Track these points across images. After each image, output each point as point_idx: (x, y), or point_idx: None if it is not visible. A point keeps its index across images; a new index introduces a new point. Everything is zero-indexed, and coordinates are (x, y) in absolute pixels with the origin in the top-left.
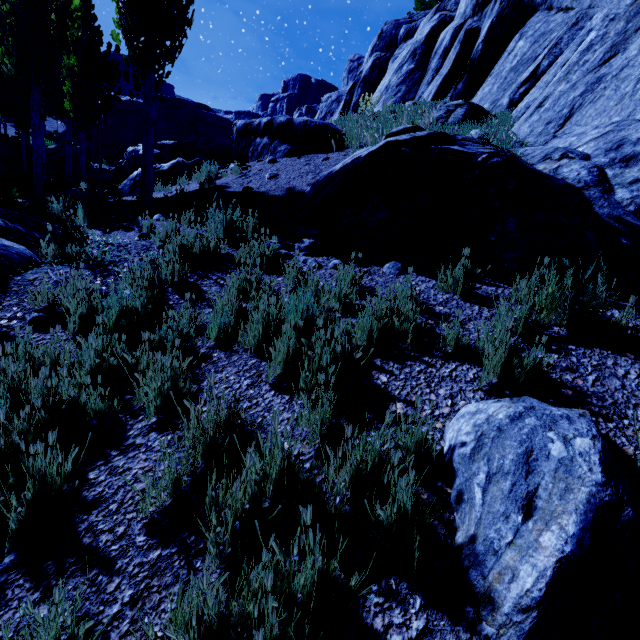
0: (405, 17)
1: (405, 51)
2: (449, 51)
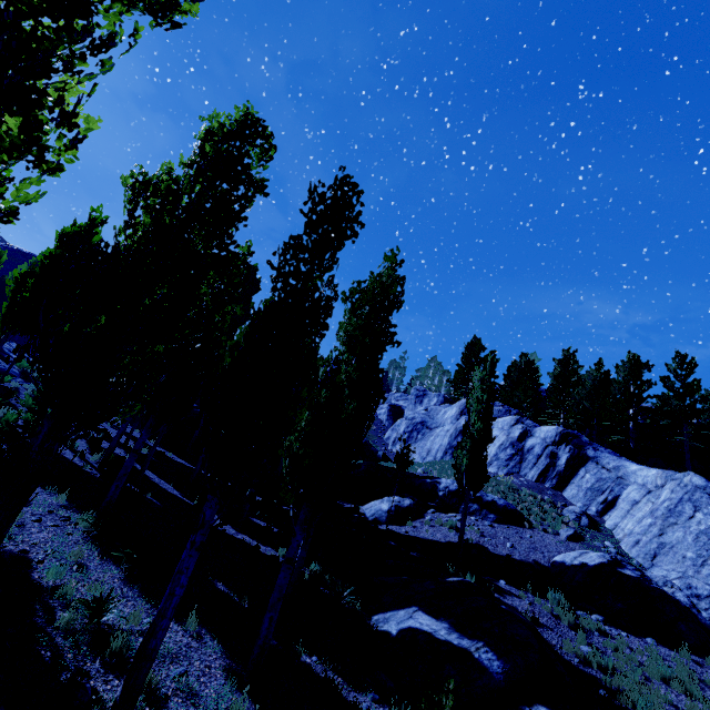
0: None
1: (502, 437)
2: (540, 456)
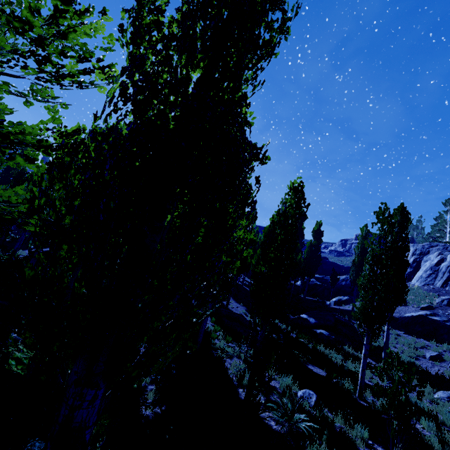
0: (427, 243)
1: (427, 264)
2: (445, 272)
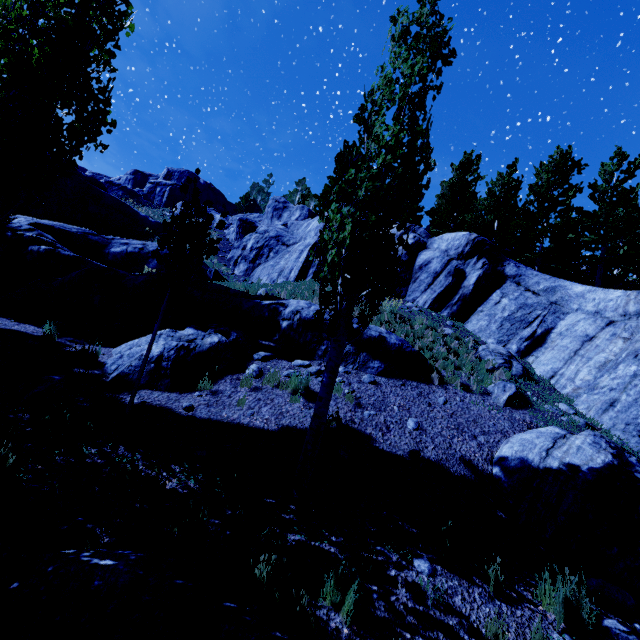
0: None
1: None
2: (438, 275)
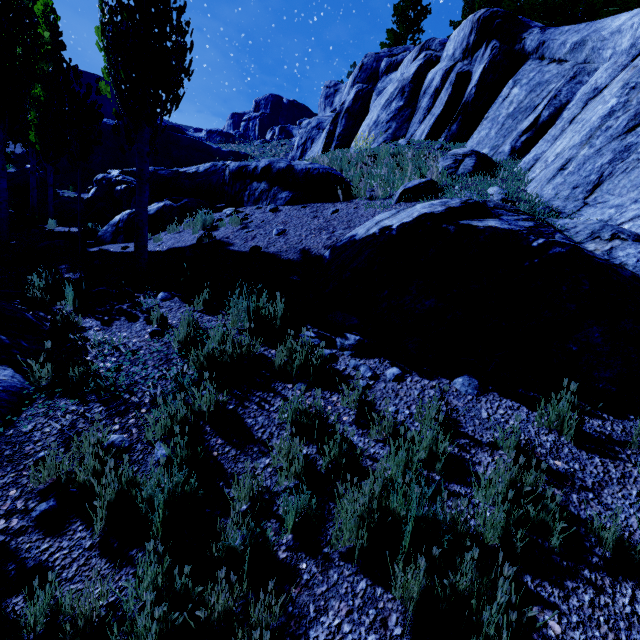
0: (384, 50)
1: (392, 87)
2: (440, 92)
